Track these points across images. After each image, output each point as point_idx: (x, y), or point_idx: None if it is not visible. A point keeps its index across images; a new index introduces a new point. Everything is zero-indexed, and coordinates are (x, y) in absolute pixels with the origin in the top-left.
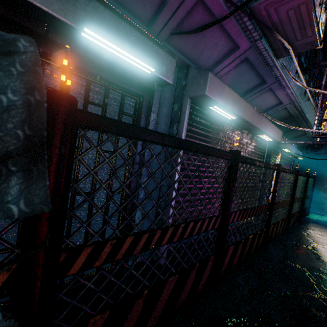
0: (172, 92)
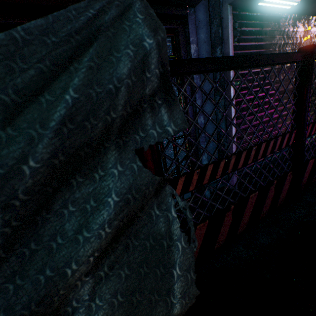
0: (205, 8)
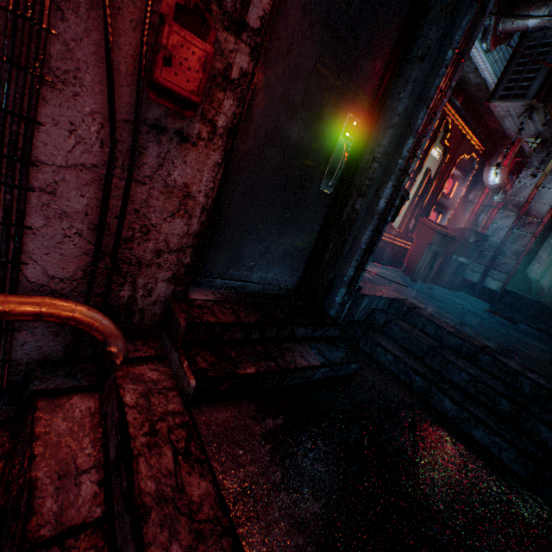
0: None
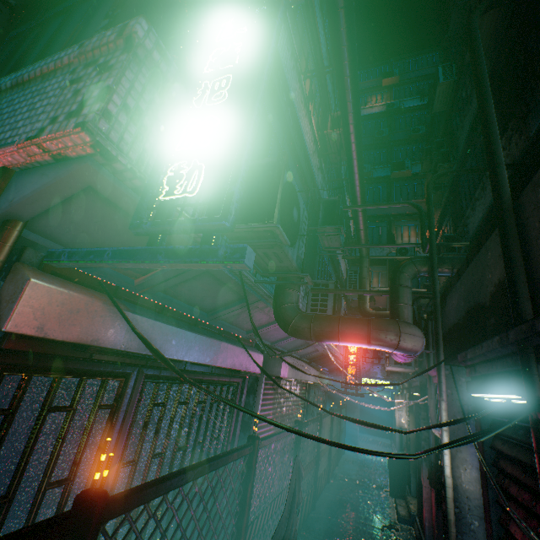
0: None
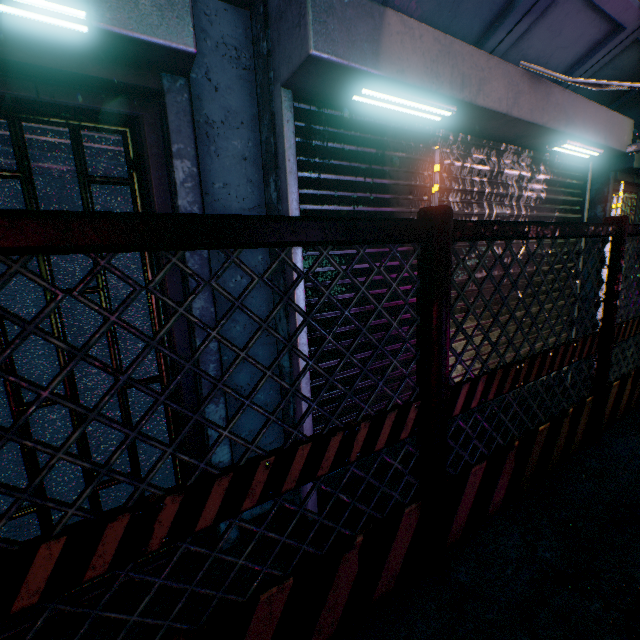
0: (248, 86)
